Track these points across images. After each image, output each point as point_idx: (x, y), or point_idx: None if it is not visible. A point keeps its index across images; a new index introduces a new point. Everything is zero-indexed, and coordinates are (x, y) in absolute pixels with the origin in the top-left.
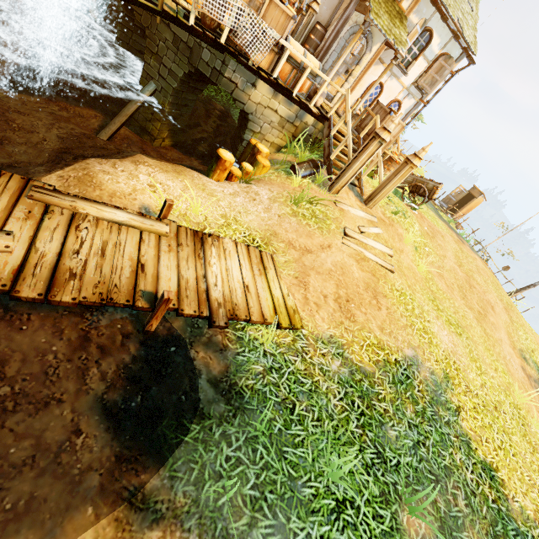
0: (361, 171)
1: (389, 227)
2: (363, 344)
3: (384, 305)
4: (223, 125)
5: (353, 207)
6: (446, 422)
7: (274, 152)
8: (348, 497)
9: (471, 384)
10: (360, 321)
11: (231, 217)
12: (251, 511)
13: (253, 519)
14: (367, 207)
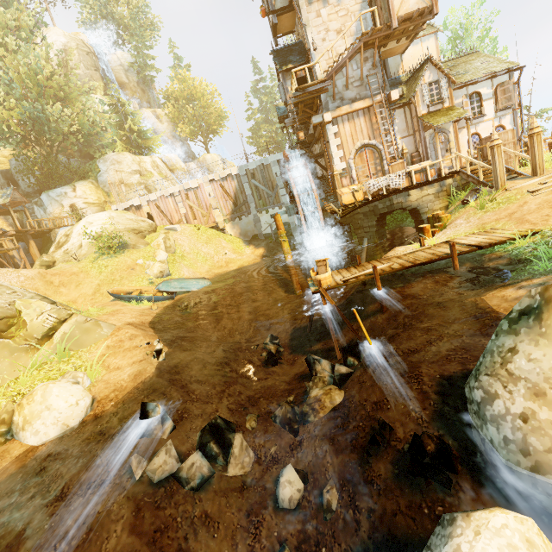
0: (511, 169)
1: None
2: None
3: None
4: (404, 233)
5: (524, 183)
6: None
7: (445, 212)
8: None
9: None
10: None
11: (451, 236)
12: None
13: None
14: (539, 176)
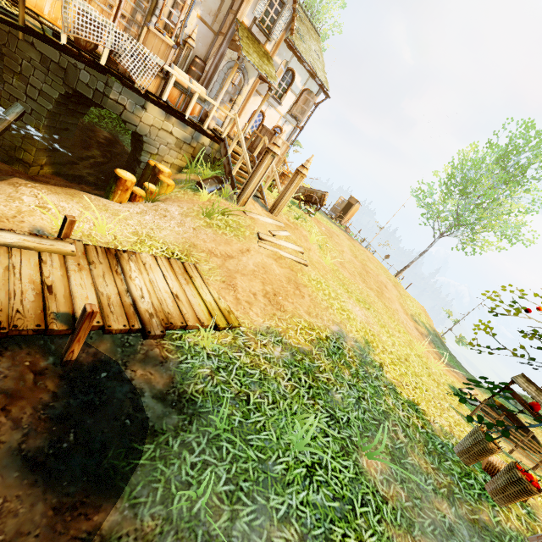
0: (261, 185)
1: (295, 230)
2: (297, 328)
3: (306, 293)
4: (113, 150)
5: (261, 215)
6: (375, 377)
7: (175, 173)
8: (315, 460)
9: (385, 344)
10: (290, 310)
11: (143, 234)
12: (229, 506)
13: (234, 512)
14: (273, 215)
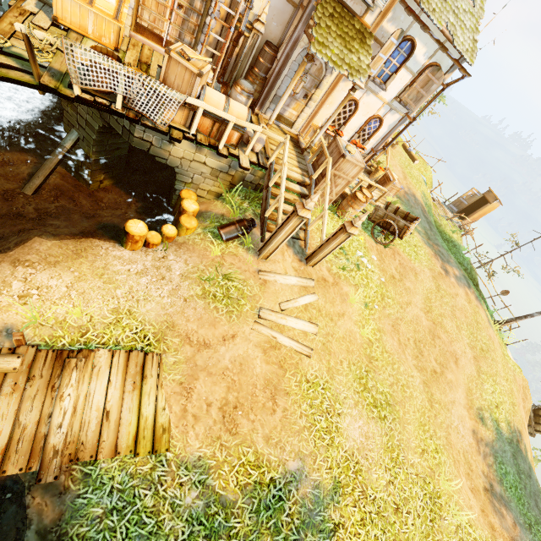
0: (308, 221)
1: (330, 289)
2: (236, 463)
3: (281, 406)
4: None
5: (283, 274)
6: None
7: (213, 199)
8: None
9: (370, 487)
10: (243, 432)
11: (124, 310)
12: None
13: None
14: (307, 266)
